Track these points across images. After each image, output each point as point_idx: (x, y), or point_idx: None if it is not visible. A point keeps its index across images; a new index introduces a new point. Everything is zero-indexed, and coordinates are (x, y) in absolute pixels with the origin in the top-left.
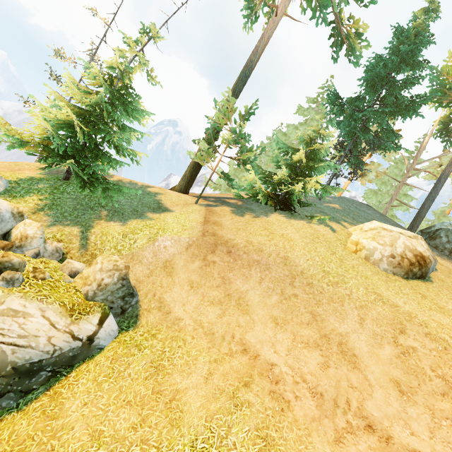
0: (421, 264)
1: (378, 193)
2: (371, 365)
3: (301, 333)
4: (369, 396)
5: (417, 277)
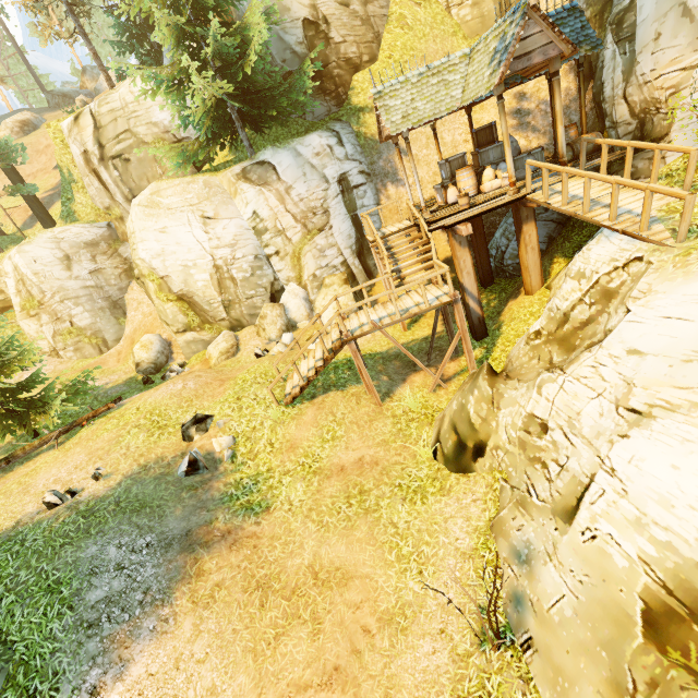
0: (26, 125)
1: (25, 91)
2: (22, 166)
3: (2, 178)
4: (26, 172)
5: (32, 132)
